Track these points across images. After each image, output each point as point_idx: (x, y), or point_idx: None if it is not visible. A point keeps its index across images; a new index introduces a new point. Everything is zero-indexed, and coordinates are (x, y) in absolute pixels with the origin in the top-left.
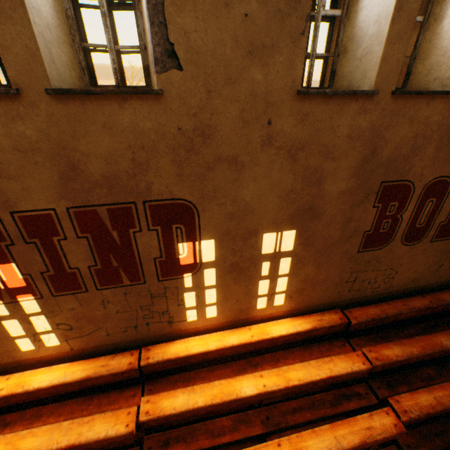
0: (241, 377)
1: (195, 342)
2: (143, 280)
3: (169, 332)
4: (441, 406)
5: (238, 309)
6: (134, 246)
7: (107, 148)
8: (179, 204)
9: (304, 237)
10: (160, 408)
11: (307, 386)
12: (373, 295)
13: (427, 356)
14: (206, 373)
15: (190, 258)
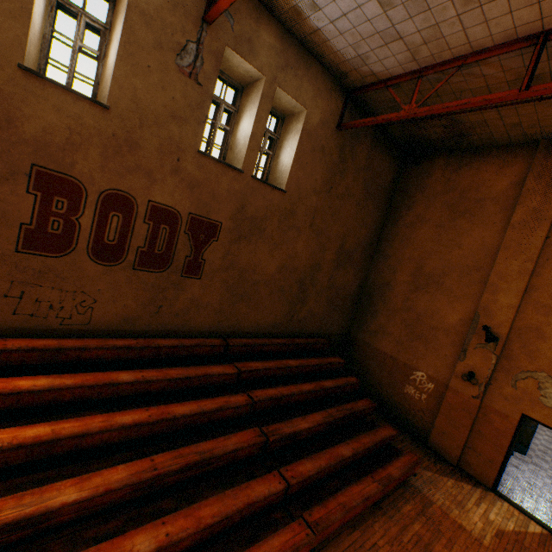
0: None
1: None
2: None
3: None
4: (53, 435)
5: None
6: None
7: None
8: None
9: None
10: None
11: None
12: (66, 330)
13: (92, 393)
14: None
15: None
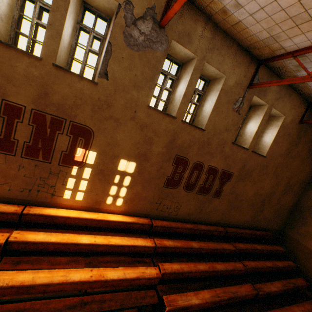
0: (83, 235)
1: (63, 211)
2: (50, 161)
3: (49, 202)
4: (182, 270)
5: (95, 200)
6: (55, 140)
7: (66, 93)
8: (87, 128)
9: (140, 168)
10: (26, 237)
11: (119, 248)
12: (169, 217)
13: (184, 250)
14: (62, 232)
15: (81, 158)
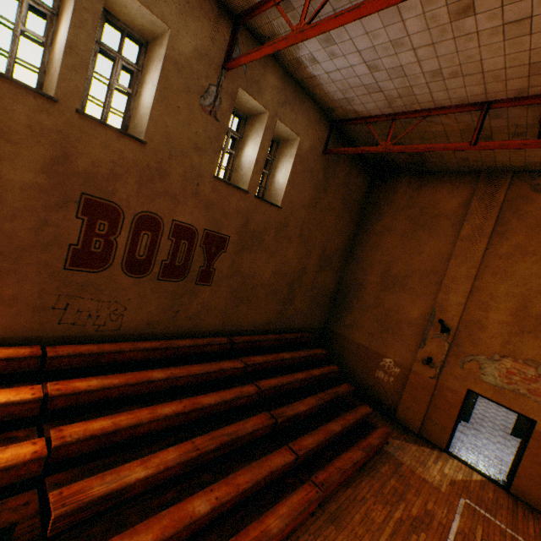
0: None
1: None
2: None
3: None
4: (115, 426)
5: None
6: None
7: None
8: None
9: None
10: None
11: None
12: (100, 336)
13: (133, 390)
14: None
15: None
